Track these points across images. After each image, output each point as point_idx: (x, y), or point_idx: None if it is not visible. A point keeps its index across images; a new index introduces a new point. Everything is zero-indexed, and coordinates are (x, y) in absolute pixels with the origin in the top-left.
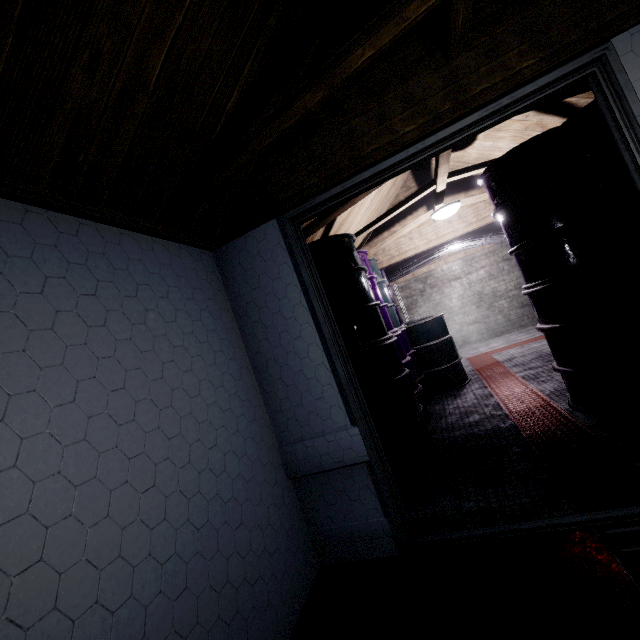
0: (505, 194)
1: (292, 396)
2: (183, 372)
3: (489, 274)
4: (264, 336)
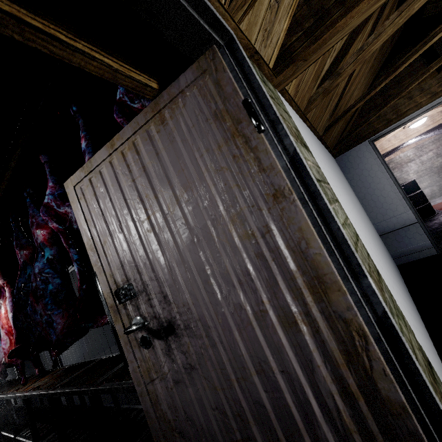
0: None
1: (377, 205)
2: (353, 194)
3: (436, 154)
4: (362, 185)
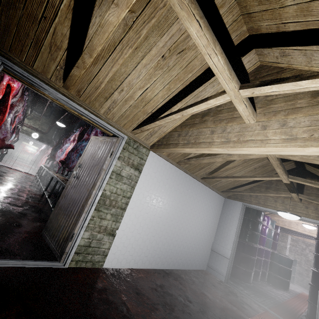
0: (318, 236)
1: (222, 235)
2: (209, 217)
3: None
4: (224, 220)
